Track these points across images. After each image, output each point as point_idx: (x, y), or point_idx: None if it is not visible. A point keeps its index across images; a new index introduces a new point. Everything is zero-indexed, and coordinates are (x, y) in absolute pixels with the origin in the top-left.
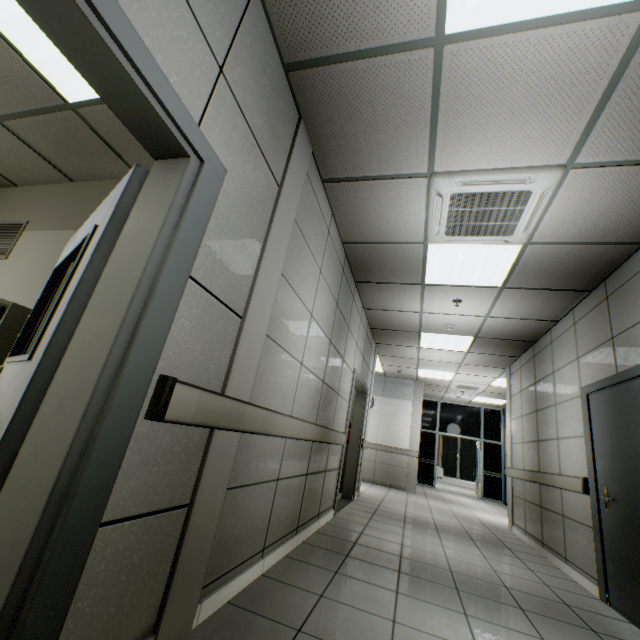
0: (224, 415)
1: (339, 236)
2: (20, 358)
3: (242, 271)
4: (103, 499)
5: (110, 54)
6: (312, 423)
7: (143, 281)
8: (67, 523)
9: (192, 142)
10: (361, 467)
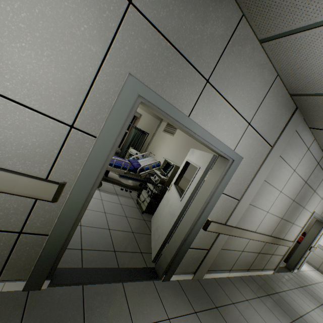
0: (224, 230)
1: (319, 146)
2: (178, 195)
3: (242, 185)
4: (190, 244)
5: (211, 148)
6: (267, 235)
7: (208, 198)
8: (184, 246)
9: (231, 157)
10: (305, 259)
